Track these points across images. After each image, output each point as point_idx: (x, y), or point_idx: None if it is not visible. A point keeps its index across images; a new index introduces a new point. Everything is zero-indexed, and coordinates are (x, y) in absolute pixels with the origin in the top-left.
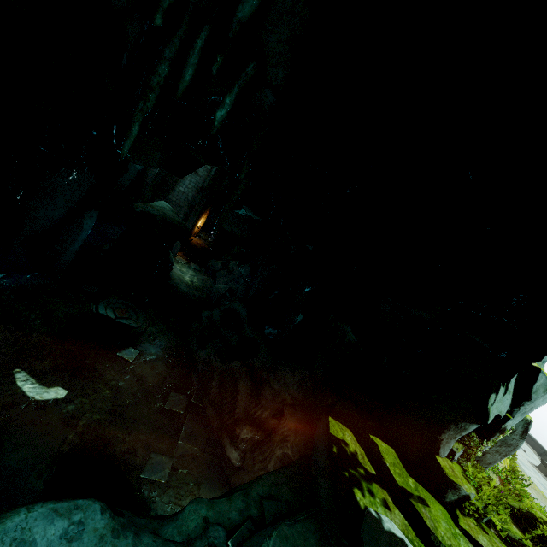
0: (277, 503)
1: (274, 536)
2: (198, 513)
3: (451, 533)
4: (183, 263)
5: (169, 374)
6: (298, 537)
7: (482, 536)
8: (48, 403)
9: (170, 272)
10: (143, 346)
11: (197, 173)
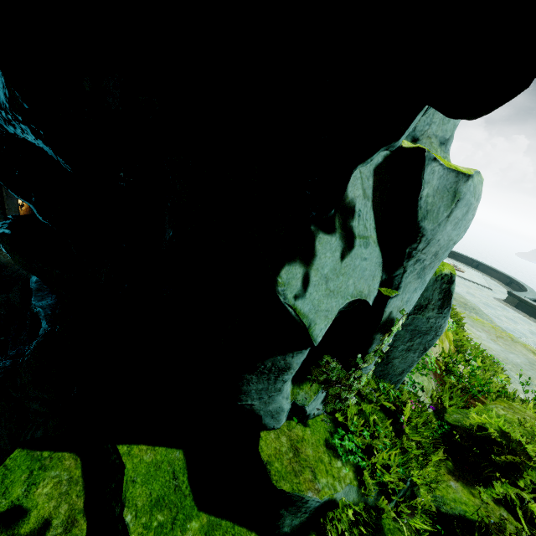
0: None
1: None
2: None
3: None
4: None
5: None
6: None
7: None
8: None
9: None
10: None
11: None
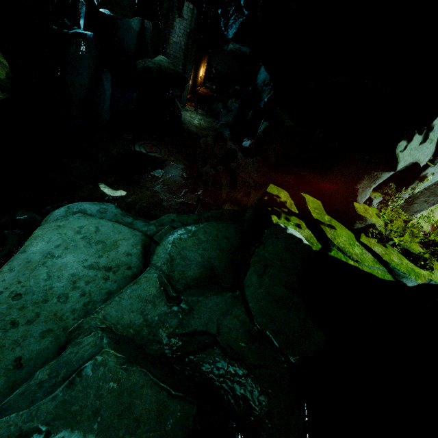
0: (219, 220)
1: (205, 224)
2: (169, 218)
3: (349, 243)
4: (192, 111)
5: (185, 184)
6: (222, 227)
7: (378, 247)
8: (118, 198)
9: (181, 118)
10: (166, 168)
11: (183, 18)
